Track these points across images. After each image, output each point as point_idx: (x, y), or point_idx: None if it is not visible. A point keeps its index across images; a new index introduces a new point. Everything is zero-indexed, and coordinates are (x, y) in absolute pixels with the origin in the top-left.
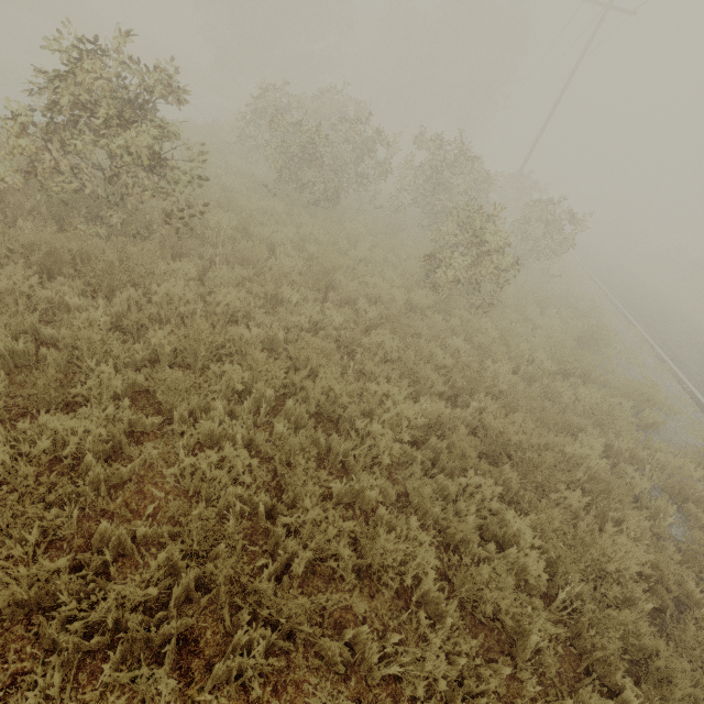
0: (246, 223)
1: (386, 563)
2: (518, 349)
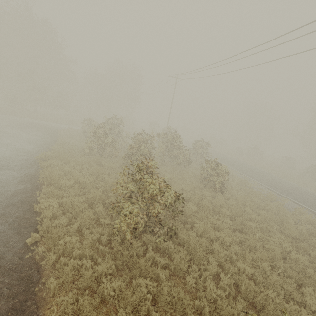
0: None
1: None
2: (252, 201)
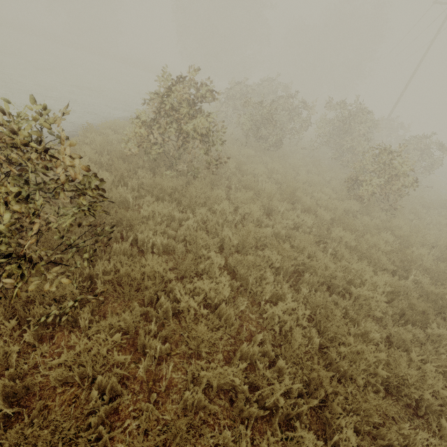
0: (240, 164)
1: (406, 383)
2: (427, 239)
